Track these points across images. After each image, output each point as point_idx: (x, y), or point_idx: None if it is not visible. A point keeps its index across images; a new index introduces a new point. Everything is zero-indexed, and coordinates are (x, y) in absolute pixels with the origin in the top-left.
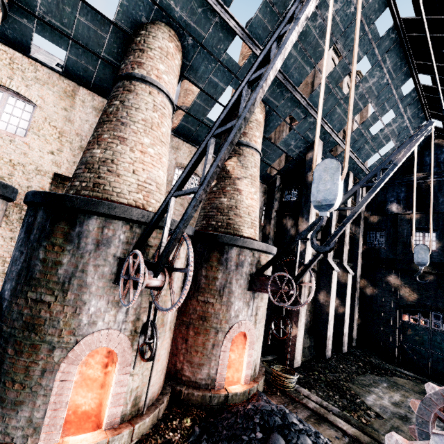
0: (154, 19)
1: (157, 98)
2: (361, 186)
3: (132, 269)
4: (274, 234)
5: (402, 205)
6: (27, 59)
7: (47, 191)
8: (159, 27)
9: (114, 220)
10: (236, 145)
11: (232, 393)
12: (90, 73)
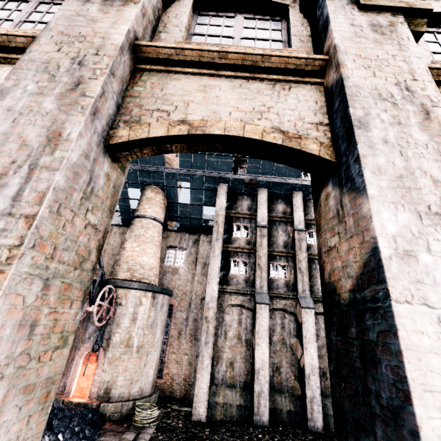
0: None
1: None
2: None
3: None
4: None
5: None
6: None
7: None
8: None
9: None
10: (133, 219)
11: (68, 400)
12: None
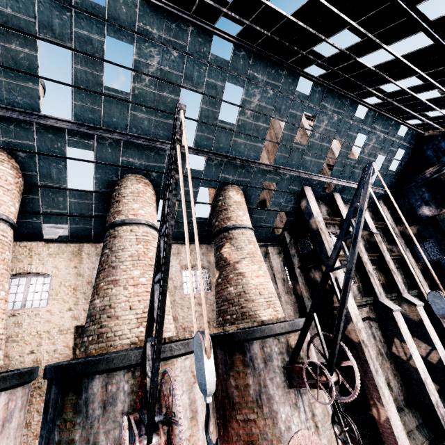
0: (122, 175)
1: (138, 231)
2: (342, 241)
3: (123, 443)
4: (307, 292)
5: (433, 205)
6: (41, 243)
7: (55, 365)
8: (127, 178)
9: (115, 373)
10: (224, 231)
11: None
12: (89, 230)
